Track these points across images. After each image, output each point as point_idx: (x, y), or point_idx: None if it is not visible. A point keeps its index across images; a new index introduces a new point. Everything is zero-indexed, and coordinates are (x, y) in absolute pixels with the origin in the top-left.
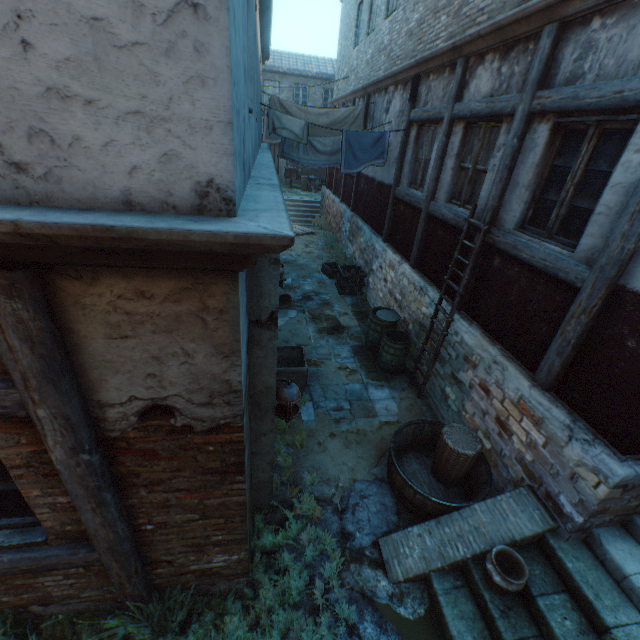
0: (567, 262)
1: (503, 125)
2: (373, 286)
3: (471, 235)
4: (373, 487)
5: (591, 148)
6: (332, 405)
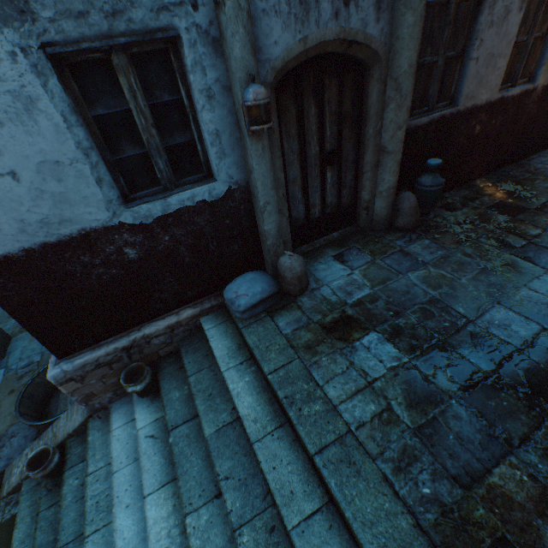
0: None
1: None
2: None
3: None
4: (25, 425)
5: None
6: (24, 364)
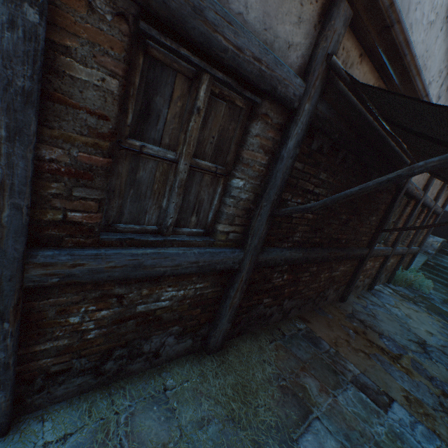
0: None
1: None
2: None
3: None
4: None
5: None
6: None
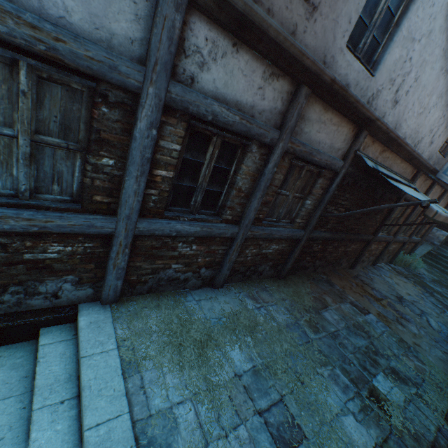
0: None
1: None
2: None
3: None
4: None
5: None
6: None
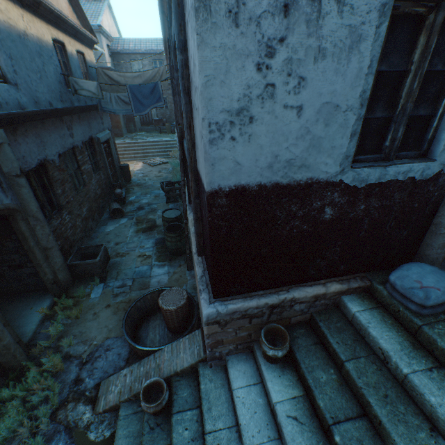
0: None
1: None
2: None
3: None
4: (119, 342)
5: None
6: (118, 284)
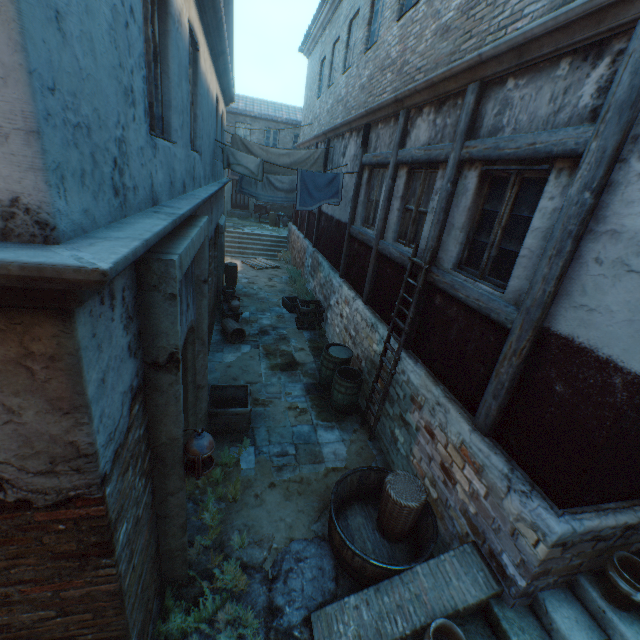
0: (498, 303)
1: (439, 171)
2: (331, 321)
3: (415, 273)
4: (311, 547)
5: (514, 194)
6: (276, 450)
